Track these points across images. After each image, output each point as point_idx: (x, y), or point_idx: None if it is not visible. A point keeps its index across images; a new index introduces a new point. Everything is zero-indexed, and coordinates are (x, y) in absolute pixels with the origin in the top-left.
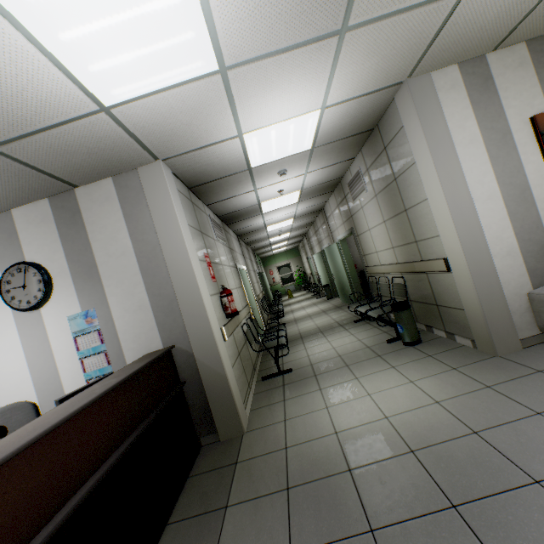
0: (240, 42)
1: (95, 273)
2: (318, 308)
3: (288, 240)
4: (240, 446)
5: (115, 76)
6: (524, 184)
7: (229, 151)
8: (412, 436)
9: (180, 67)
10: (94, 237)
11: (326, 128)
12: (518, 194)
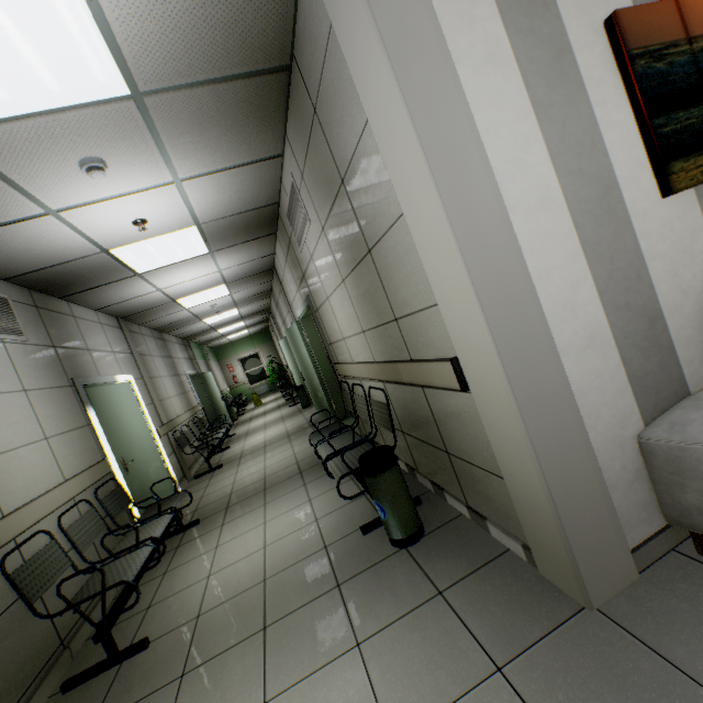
0: None
1: None
2: (284, 427)
3: (244, 320)
4: None
5: None
6: (606, 175)
7: None
8: None
9: None
10: None
11: (131, 14)
12: (598, 197)
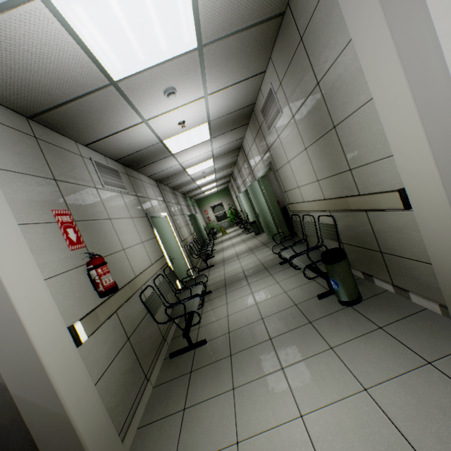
0: None
1: None
2: (246, 245)
3: (216, 182)
4: None
5: None
6: None
7: (44, 38)
8: None
9: None
10: None
11: None
12: None
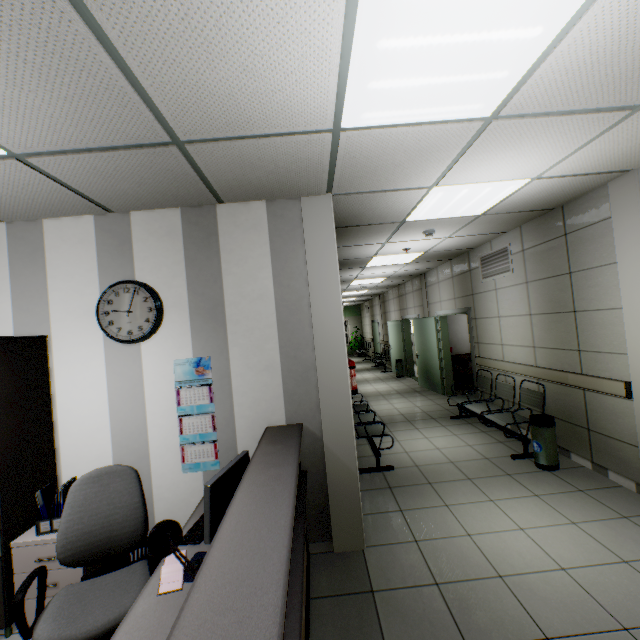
0: (538, 93)
1: (220, 313)
2: (389, 386)
3: (358, 297)
4: (368, 567)
5: (384, 99)
6: None
7: (403, 200)
8: (615, 605)
9: (455, 105)
10: (228, 269)
11: (515, 198)
12: None
